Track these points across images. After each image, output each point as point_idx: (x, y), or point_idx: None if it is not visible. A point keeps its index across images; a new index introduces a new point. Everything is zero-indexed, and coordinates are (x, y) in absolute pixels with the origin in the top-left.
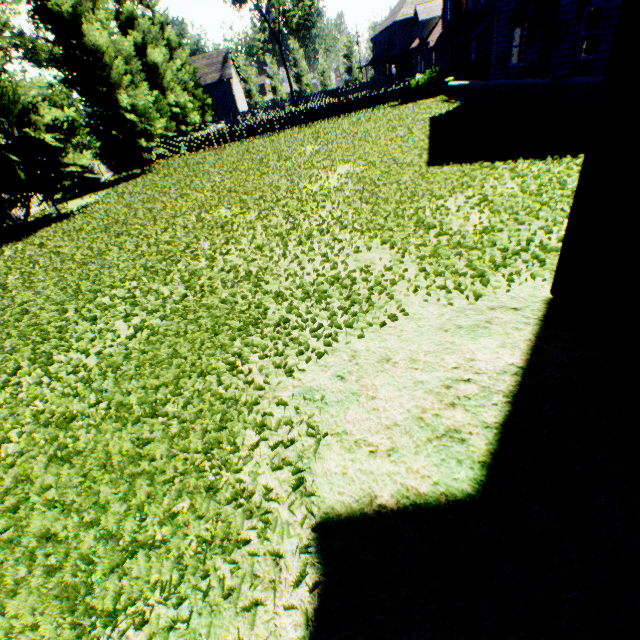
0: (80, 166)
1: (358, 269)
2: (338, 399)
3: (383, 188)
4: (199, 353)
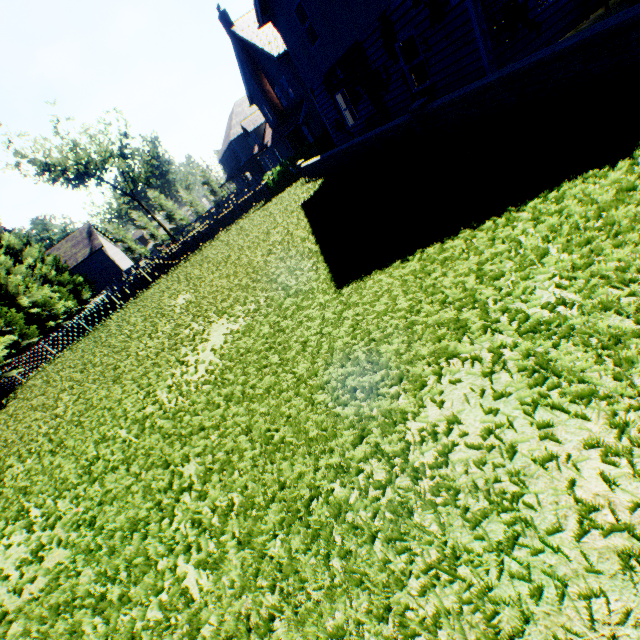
0: None
1: None
2: None
3: (284, 377)
4: None
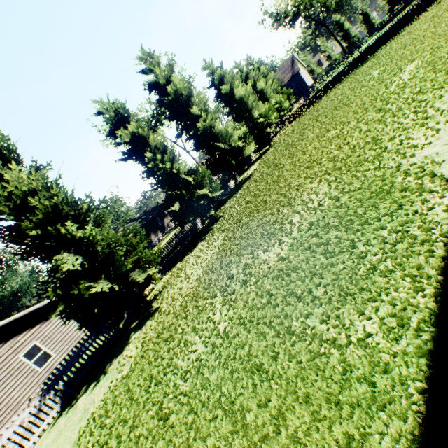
0: (250, 151)
1: (443, 105)
2: (446, 151)
3: None
4: (356, 173)
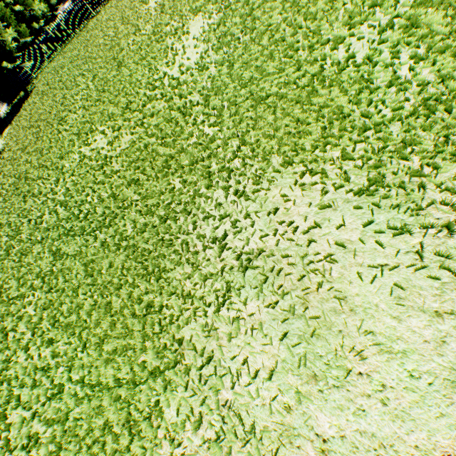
0: None
1: (269, 228)
2: None
3: (252, 48)
4: (129, 426)
